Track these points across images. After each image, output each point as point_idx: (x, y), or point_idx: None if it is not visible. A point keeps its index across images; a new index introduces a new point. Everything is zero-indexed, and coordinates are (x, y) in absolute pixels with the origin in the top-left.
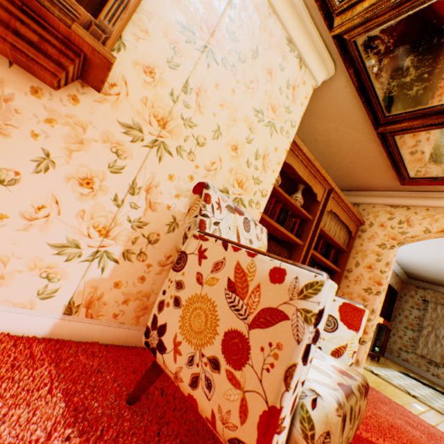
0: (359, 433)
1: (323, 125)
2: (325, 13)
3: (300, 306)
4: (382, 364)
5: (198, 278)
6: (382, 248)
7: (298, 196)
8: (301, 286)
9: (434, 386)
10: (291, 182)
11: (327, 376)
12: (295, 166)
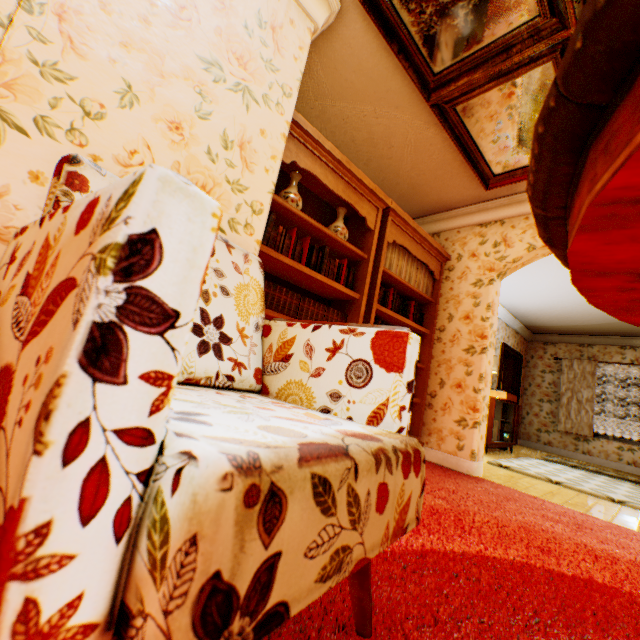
0: (464, 549)
1: (355, 110)
2: None
3: (99, 248)
4: (517, 454)
5: None
6: (479, 286)
7: (339, 225)
8: (111, 209)
9: (586, 466)
10: (328, 208)
11: (289, 436)
12: (320, 173)
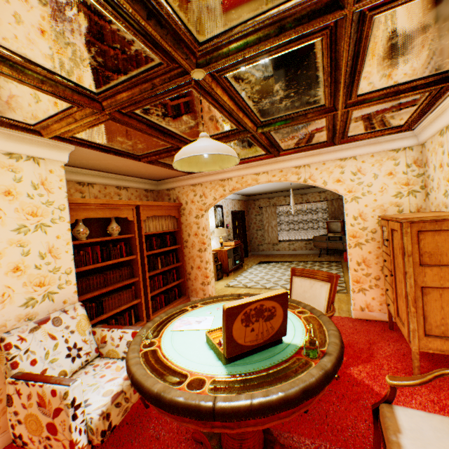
0: None
1: (102, 162)
2: (27, 131)
3: (66, 403)
4: (245, 268)
5: (24, 406)
6: (198, 218)
7: (114, 226)
8: (63, 395)
9: (274, 261)
10: None
11: (109, 395)
12: (93, 214)
